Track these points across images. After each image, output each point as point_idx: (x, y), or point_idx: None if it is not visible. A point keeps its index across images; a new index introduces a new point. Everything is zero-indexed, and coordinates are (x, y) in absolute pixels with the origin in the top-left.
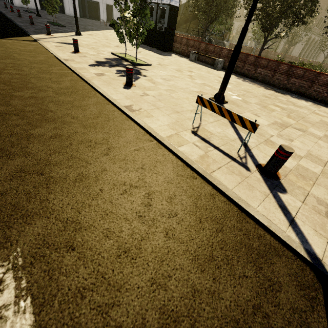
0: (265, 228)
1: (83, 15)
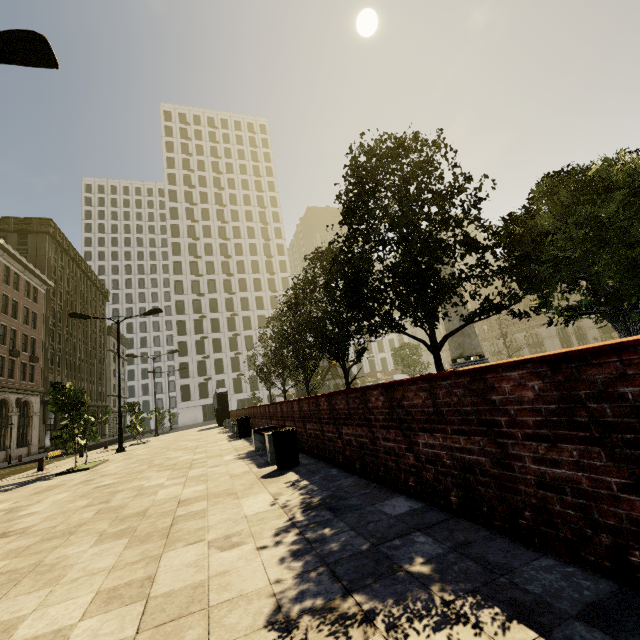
0: None
1: None
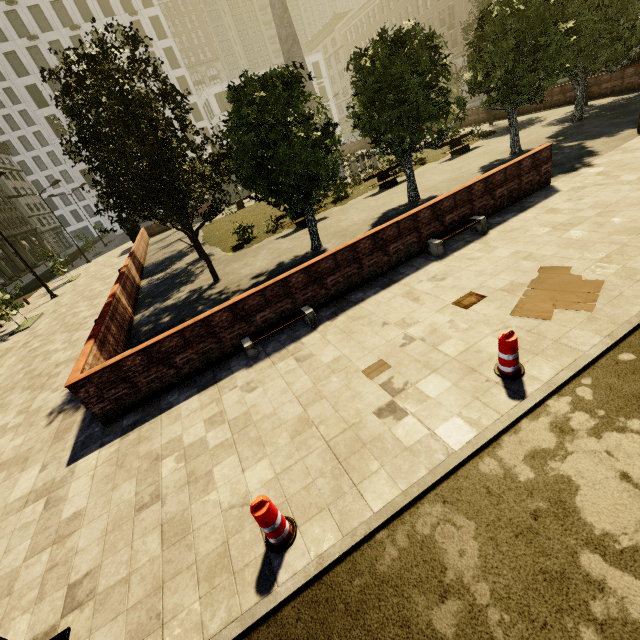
0: None
1: None
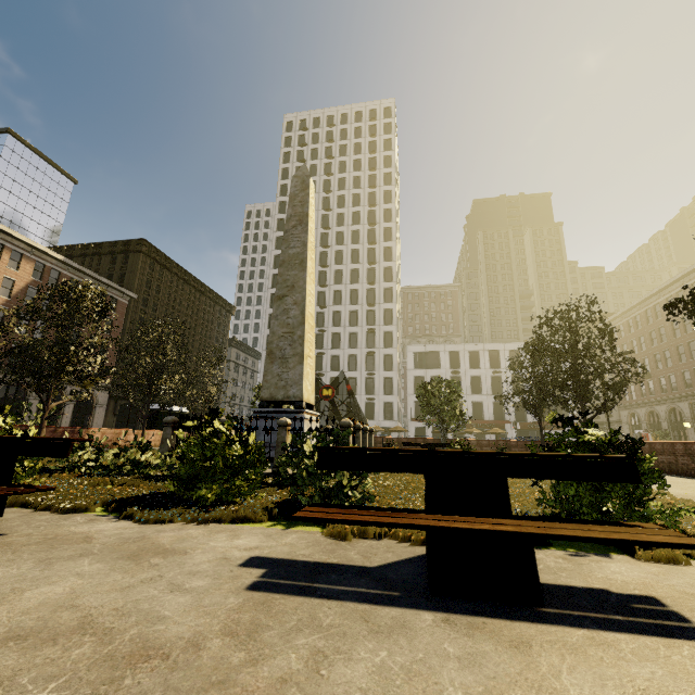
0: None
1: None
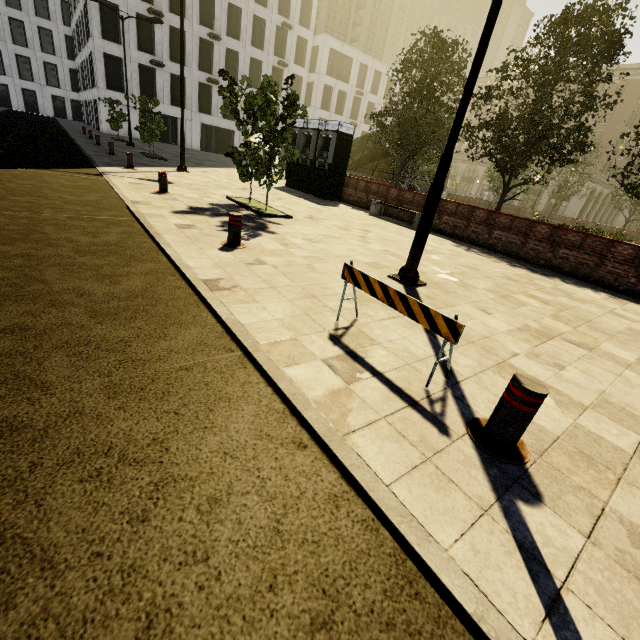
0: (468, 622)
1: (207, 147)
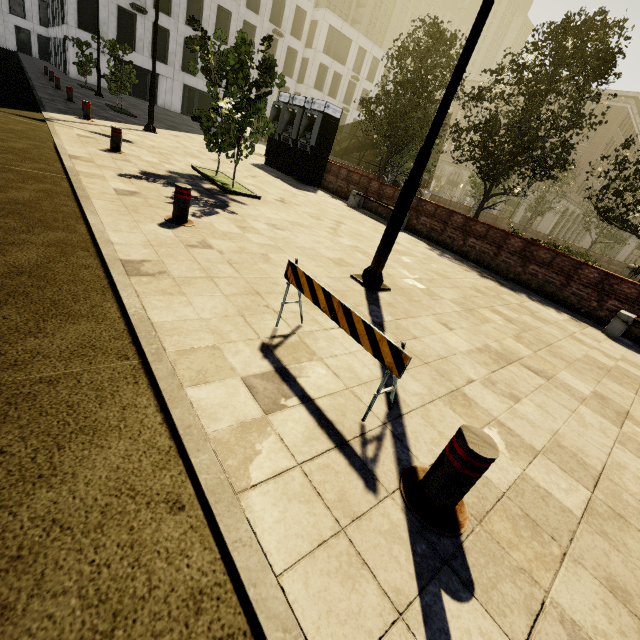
0: None
1: (188, 111)
